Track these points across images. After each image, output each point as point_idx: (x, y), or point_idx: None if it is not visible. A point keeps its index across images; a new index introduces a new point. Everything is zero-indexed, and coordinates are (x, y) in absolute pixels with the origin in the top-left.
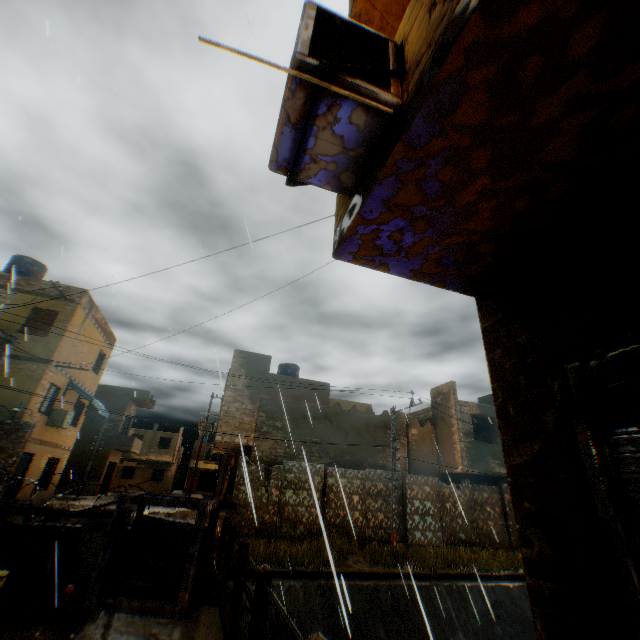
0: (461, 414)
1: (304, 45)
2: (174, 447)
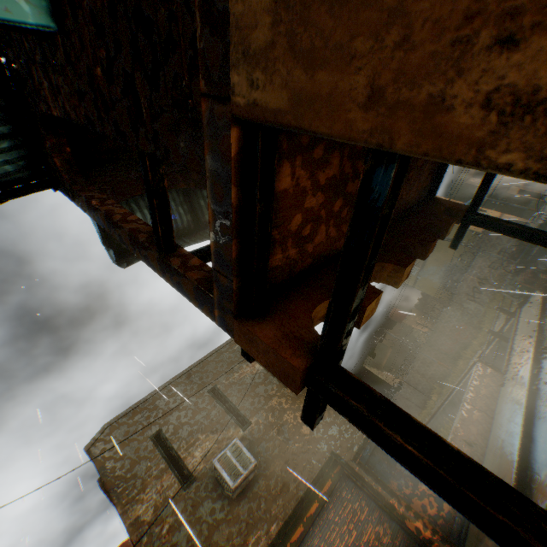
0: None
1: None
2: None
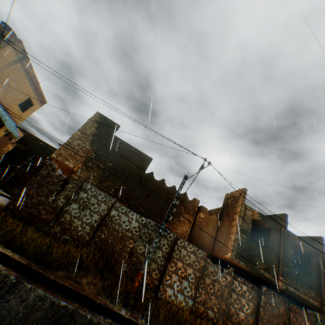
0: (244, 215)
1: None
2: None
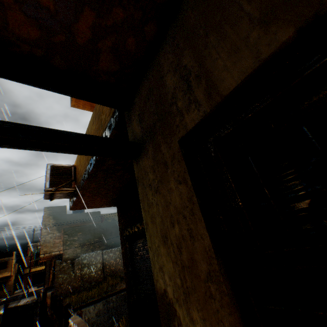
0: None
1: (48, 183)
2: (11, 265)
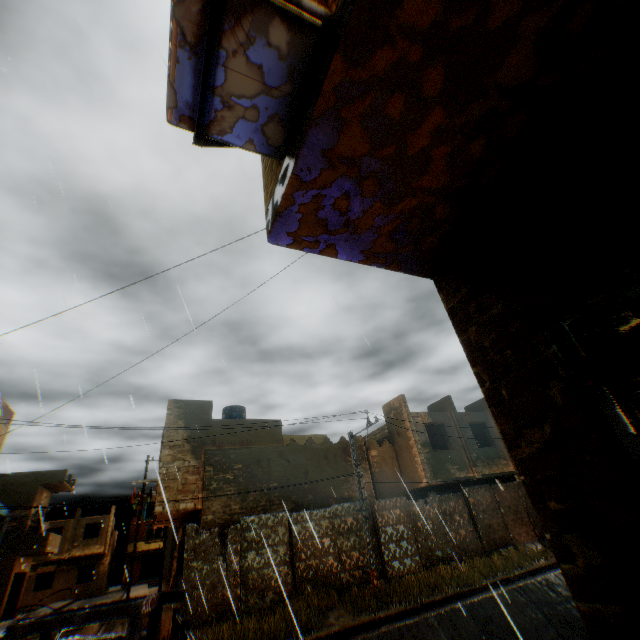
0: (415, 426)
1: None
2: (106, 532)
